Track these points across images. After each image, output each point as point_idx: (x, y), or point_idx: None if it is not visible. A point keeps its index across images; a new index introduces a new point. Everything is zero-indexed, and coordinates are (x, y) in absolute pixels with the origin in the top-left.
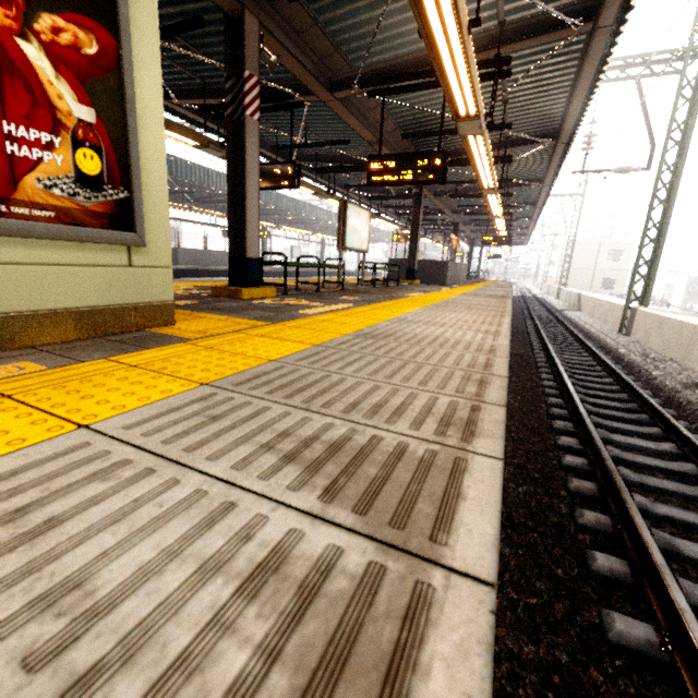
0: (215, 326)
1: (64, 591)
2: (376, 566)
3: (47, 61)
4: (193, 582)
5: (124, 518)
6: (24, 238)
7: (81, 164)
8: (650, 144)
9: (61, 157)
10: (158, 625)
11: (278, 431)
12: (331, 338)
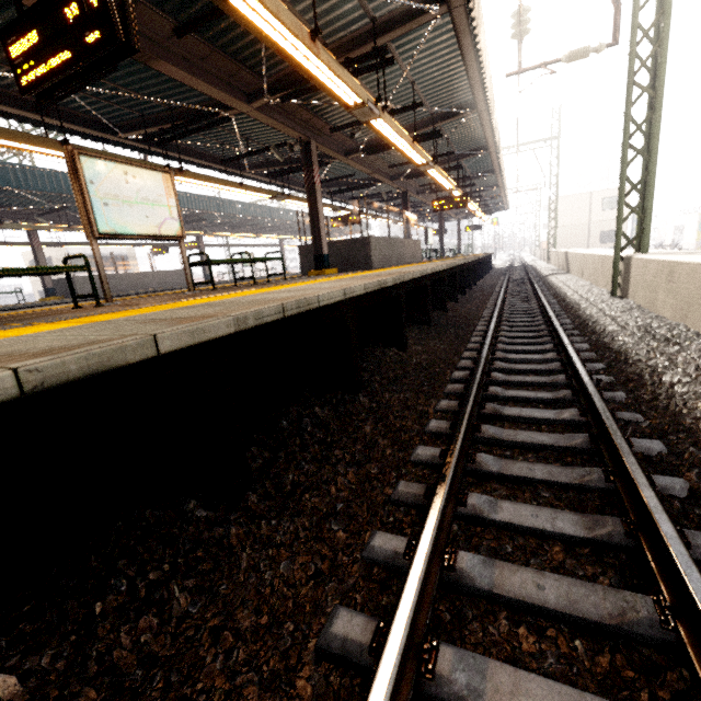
0: None
1: None
2: None
3: None
4: None
5: None
6: None
7: None
8: (612, 3)
9: None
10: None
11: None
12: None
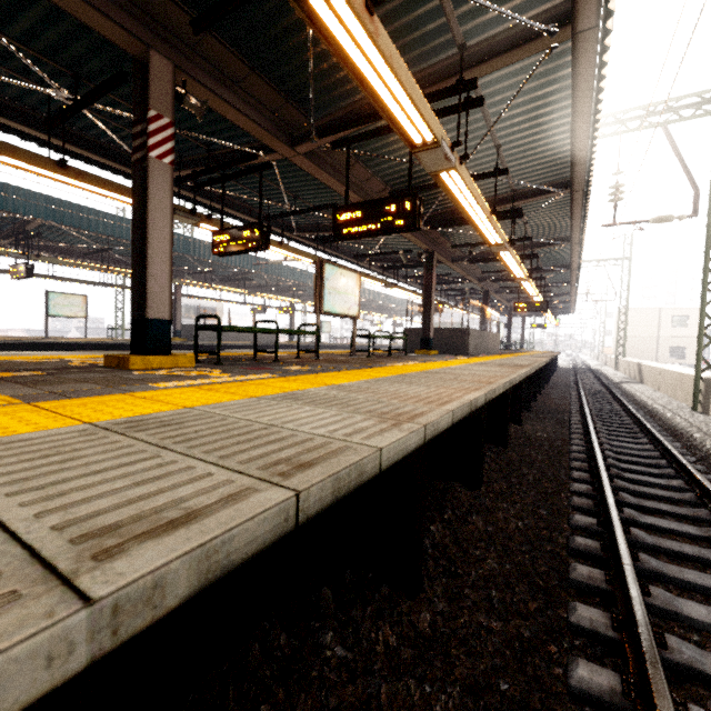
0: None
1: None
2: None
3: None
4: None
5: None
6: None
7: None
8: (692, 189)
9: None
10: None
11: None
12: (22, 431)
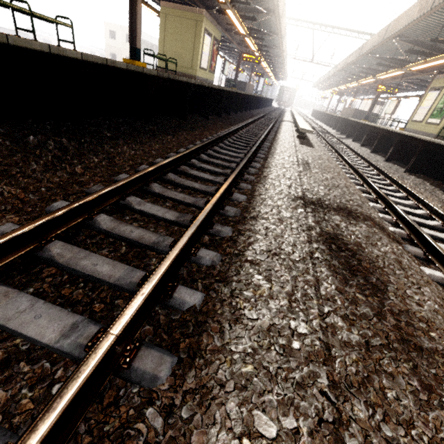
0: None
1: None
2: None
3: None
4: None
5: None
6: None
7: None
8: None
9: None
10: None
11: None
12: None
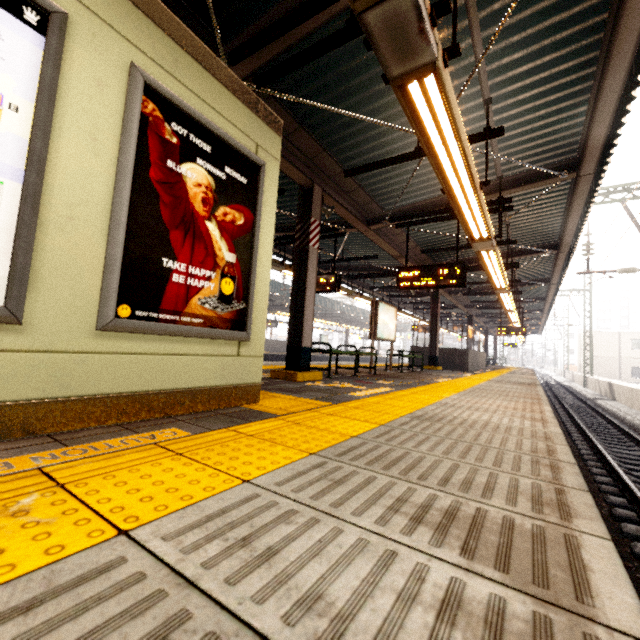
0: (290, 405)
1: (312, 600)
2: (541, 615)
3: (217, 231)
4: (400, 607)
5: (320, 553)
6: (184, 337)
7: (223, 288)
8: None
9: (213, 284)
10: (393, 633)
11: (394, 497)
12: (390, 419)
